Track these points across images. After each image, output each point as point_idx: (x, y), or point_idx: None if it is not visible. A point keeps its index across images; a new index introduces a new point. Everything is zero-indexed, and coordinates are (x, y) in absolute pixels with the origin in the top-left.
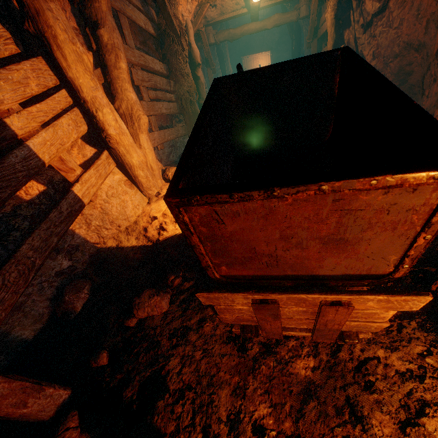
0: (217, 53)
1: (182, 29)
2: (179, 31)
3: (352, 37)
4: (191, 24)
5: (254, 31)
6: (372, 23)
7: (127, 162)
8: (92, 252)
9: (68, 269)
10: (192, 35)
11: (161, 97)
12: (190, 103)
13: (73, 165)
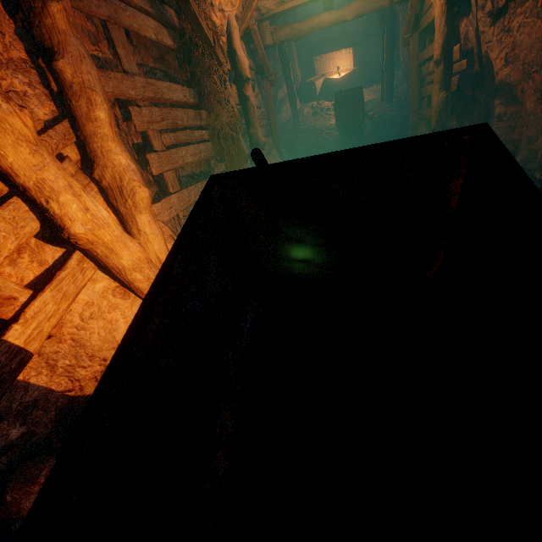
0: (279, 54)
1: (217, 35)
2: (212, 37)
3: (472, 29)
4: (238, 22)
5: (327, 25)
6: (507, 10)
7: (113, 265)
8: (62, 405)
9: (20, 440)
10: (237, 37)
11: (184, 139)
12: (233, 138)
13: (12, 290)
